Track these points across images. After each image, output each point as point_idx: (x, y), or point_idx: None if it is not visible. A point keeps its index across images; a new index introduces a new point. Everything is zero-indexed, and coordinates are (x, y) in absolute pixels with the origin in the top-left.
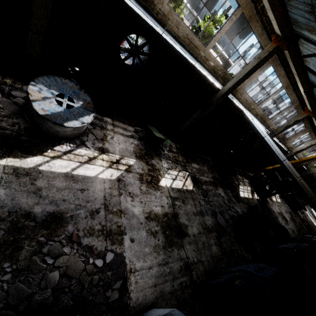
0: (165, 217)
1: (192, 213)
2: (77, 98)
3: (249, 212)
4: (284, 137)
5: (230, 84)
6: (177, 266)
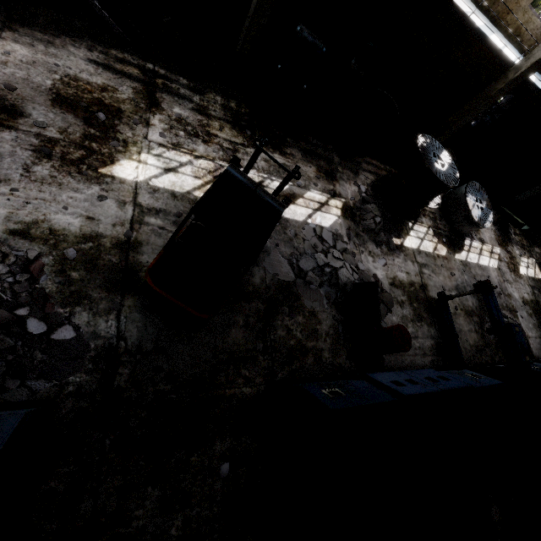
0: (532, 303)
1: None
2: (482, 198)
3: None
4: None
5: None
6: None
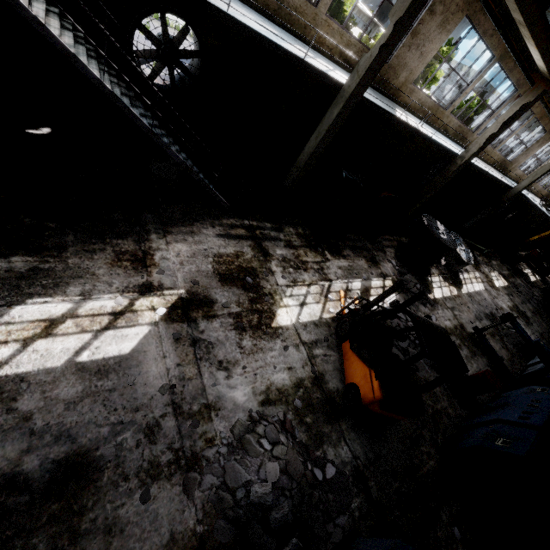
0: (514, 308)
1: (521, 303)
2: (460, 242)
3: (543, 295)
4: (549, 195)
5: (525, 182)
6: (538, 335)
